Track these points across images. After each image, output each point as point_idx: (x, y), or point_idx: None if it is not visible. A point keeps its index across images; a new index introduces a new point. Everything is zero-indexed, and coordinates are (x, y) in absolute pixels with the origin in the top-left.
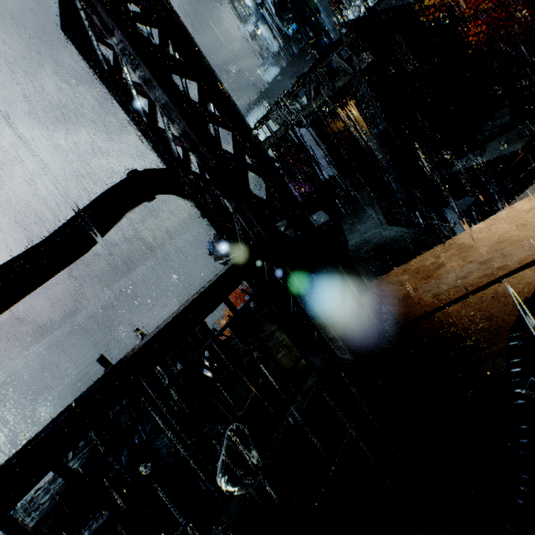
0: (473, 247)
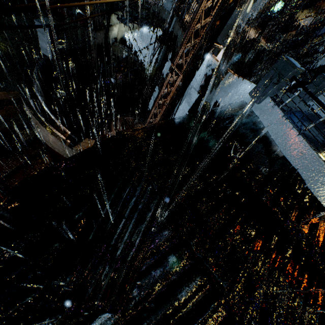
0: None
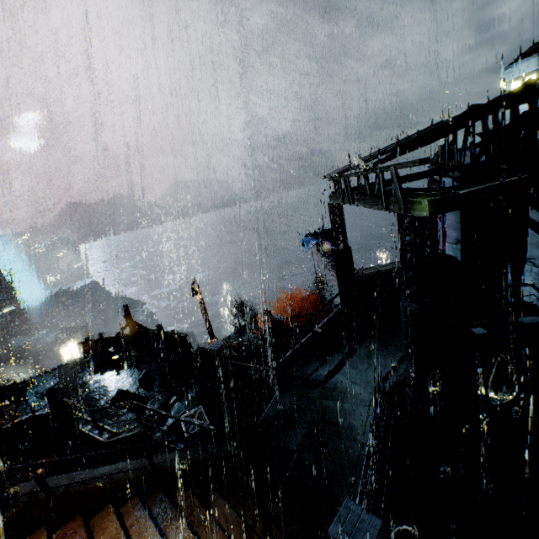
0: None
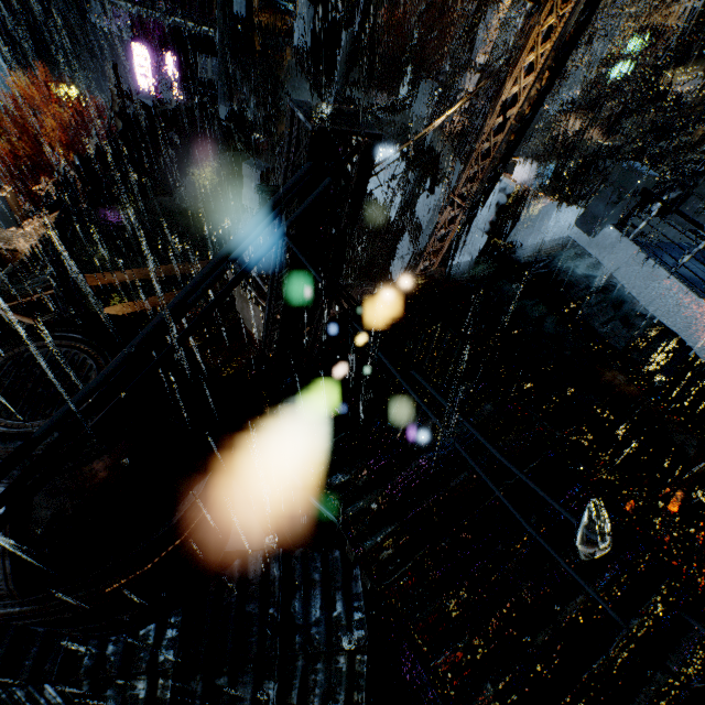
0: None
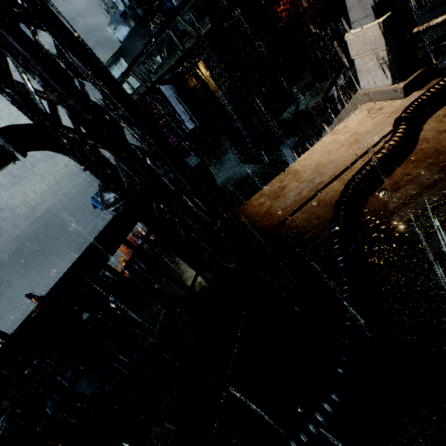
0: (302, 171)
